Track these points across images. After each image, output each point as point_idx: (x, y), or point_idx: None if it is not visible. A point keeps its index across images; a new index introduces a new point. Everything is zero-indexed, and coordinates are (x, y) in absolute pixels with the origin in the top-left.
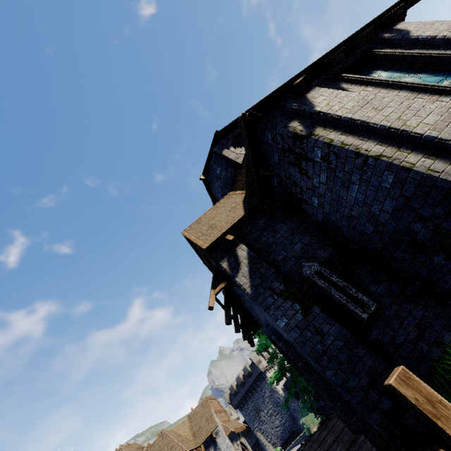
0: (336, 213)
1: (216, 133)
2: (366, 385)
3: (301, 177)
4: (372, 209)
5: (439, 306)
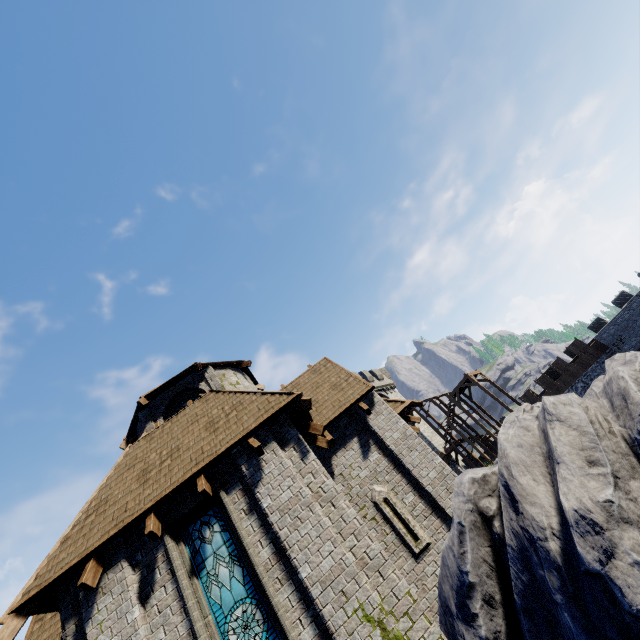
0: None
1: (138, 403)
2: None
3: None
4: None
5: None
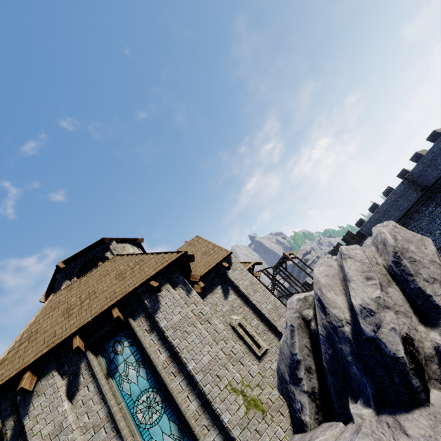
0: None
1: (57, 266)
2: None
3: None
4: None
5: None
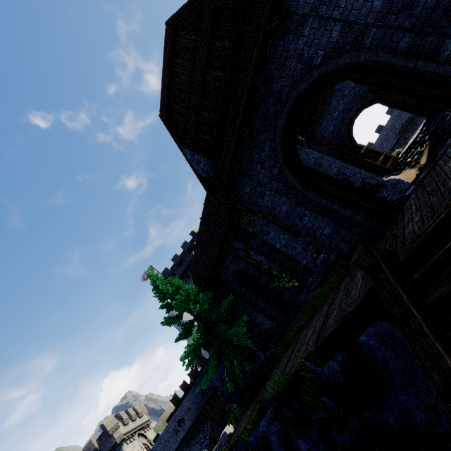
0: None
1: None
2: None
3: None
4: None
5: None
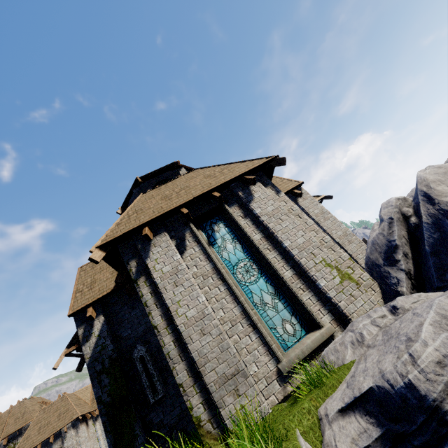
0: None
1: (136, 180)
2: None
3: None
4: None
5: None
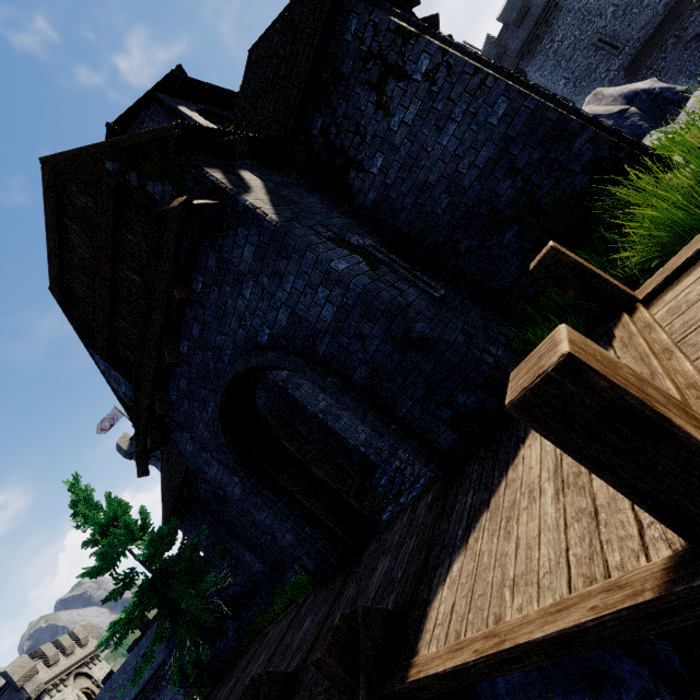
0: (403, 183)
1: (178, 69)
2: (465, 341)
3: (375, 114)
4: (460, 166)
5: (491, 310)
